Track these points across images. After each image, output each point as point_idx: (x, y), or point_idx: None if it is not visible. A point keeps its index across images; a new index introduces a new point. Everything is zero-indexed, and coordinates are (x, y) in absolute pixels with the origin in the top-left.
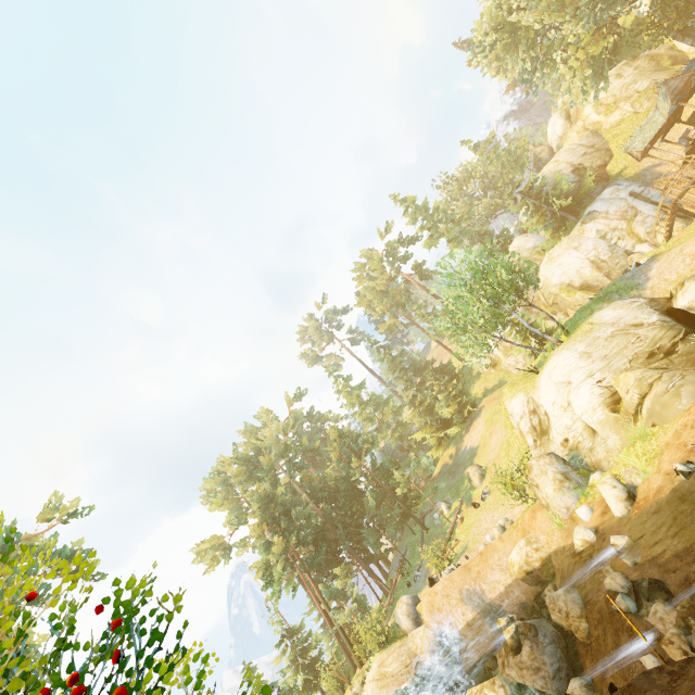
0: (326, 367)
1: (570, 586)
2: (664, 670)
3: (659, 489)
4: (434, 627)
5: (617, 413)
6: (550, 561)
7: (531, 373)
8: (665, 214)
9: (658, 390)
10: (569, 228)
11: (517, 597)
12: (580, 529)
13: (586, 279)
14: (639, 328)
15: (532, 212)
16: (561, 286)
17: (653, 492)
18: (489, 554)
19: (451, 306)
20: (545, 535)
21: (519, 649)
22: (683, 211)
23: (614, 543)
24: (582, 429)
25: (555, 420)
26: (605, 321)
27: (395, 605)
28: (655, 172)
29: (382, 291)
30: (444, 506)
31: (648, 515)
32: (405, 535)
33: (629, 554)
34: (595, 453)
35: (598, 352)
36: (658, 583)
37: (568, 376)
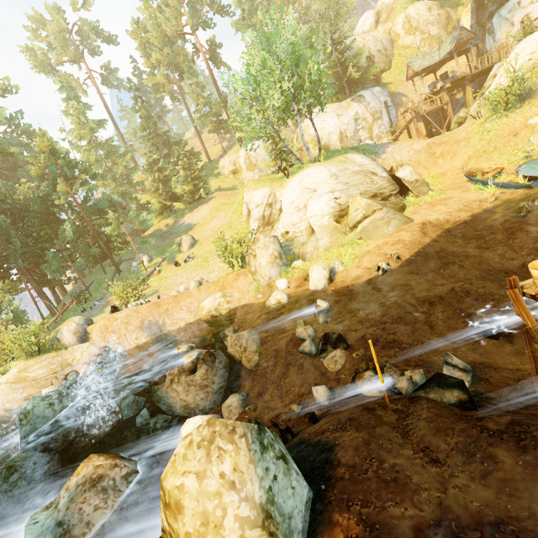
0: (60, 76)
1: (254, 330)
2: (388, 408)
3: (359, 277)
4: (101, 345)
5: (339, 223)
6: (235, 312)
7: (278, 178)
8: (390, 131)
9: (378, 216)
10: (339, 101)
11: (193, 332)
12: (279, 293)
13: (331, 143)
14: (375, 175)
15: (329, 65)
16: (314, 138)
17: (351, 278)
18: (183, 298)
19: (252, 70)
20: (240, 293)
21: (195, 371)
22: (409, 130)
23: (319, 305)
24: (305, 228)
25: (286, 216)
26: (356, 161)
27: (61, 324)
28: (402, 99)
29: (168, 37)
30: (146, 258)
31: (345, 292)
32: (94, 273)
33: (325, 314)
34: (306, 247)
35: (344, 178)
36: (343, 337)
37: (317, 185)
